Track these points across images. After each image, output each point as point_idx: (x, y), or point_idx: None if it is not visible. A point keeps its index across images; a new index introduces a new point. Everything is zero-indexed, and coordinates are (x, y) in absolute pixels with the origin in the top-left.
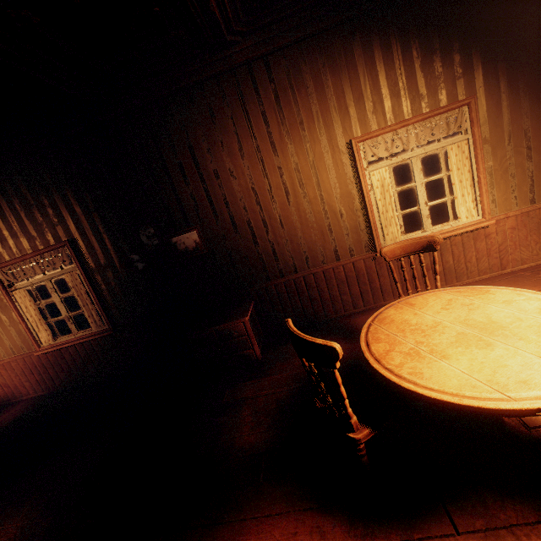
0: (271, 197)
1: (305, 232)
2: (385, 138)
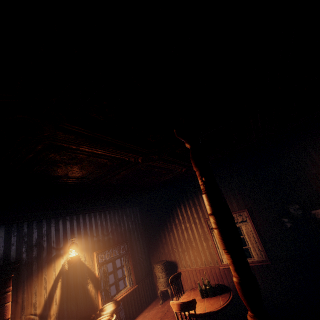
0: None
1: None
2: None
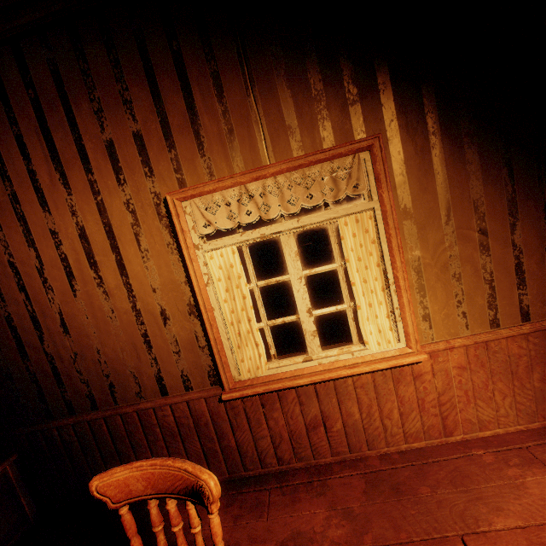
0: (44, 280)
1: (106, 342)
2: (227, 196)
